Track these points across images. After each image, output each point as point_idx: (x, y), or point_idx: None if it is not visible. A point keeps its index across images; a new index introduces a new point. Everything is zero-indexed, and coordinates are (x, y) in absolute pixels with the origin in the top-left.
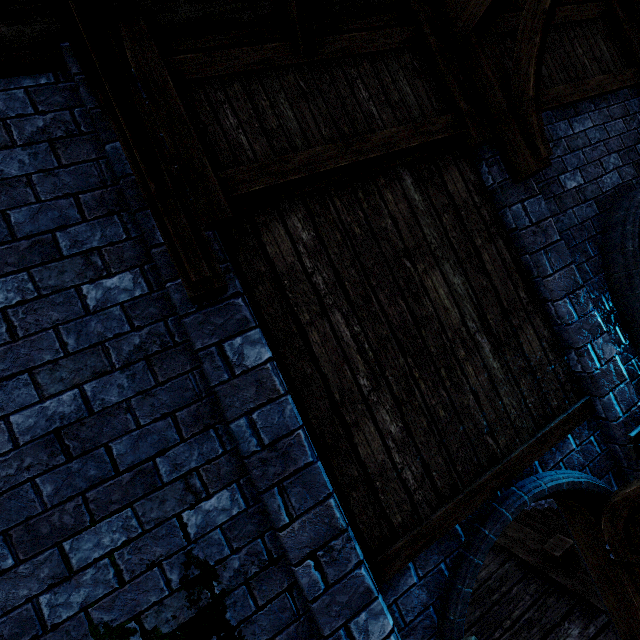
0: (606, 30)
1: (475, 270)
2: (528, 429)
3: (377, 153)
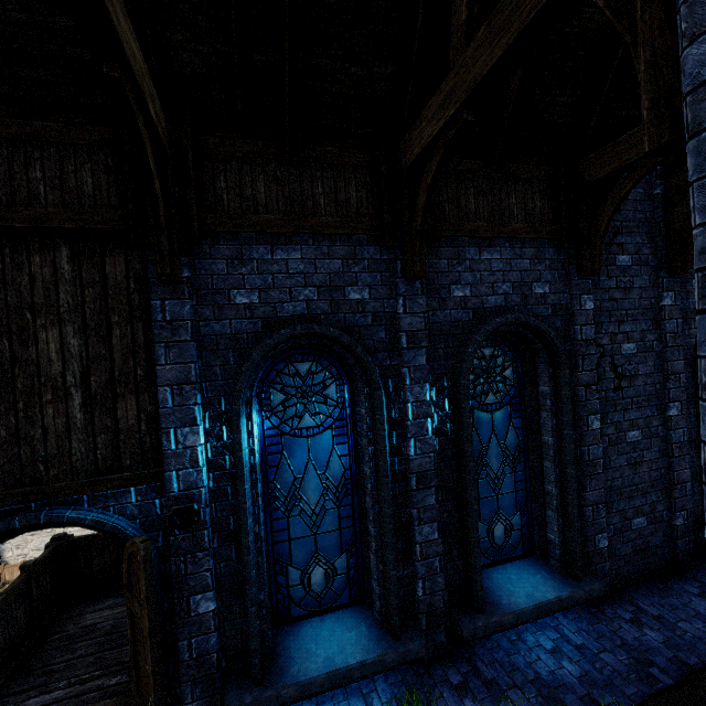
0: (368, 178)
1: (99, 339)
2: (87, 472)
3: (23, 224)
